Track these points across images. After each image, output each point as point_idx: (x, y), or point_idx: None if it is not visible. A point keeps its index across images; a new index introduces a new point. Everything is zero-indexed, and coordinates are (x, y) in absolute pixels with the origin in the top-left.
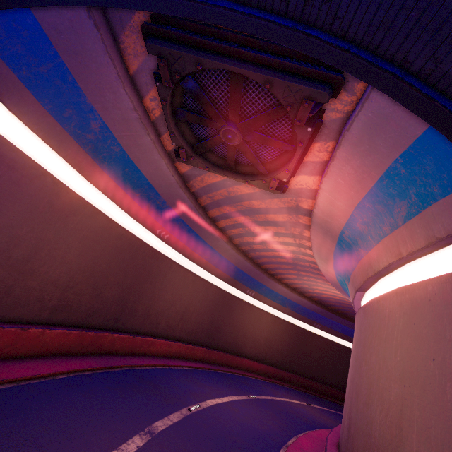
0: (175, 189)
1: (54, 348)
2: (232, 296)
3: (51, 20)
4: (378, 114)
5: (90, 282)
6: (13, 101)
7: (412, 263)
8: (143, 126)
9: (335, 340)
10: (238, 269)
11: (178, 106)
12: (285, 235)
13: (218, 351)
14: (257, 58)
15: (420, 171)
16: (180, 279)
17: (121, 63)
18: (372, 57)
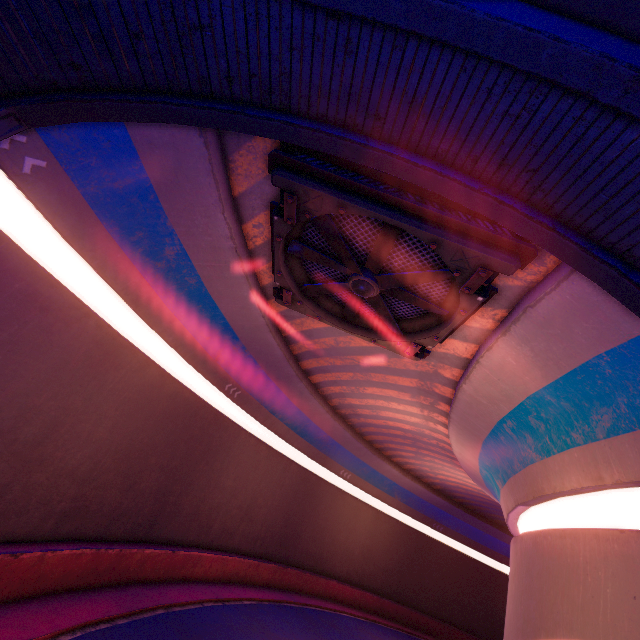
0: (262, 333)
1: (53, 582)
2: (319, 479)
3: (148, 133)
4: (580, 299)
5: (122, 467)
6: (68, 223)
7: (615, 492)
8: (237, 256)
9: (463, 550)
10: (331, 440)
11: (293, 241)
12: (409, 403)
13: (294, 568)
14: (423, 212)
15: (635, 378)
16: (248, 455)
17: (225, 183)
18: (584, 241)
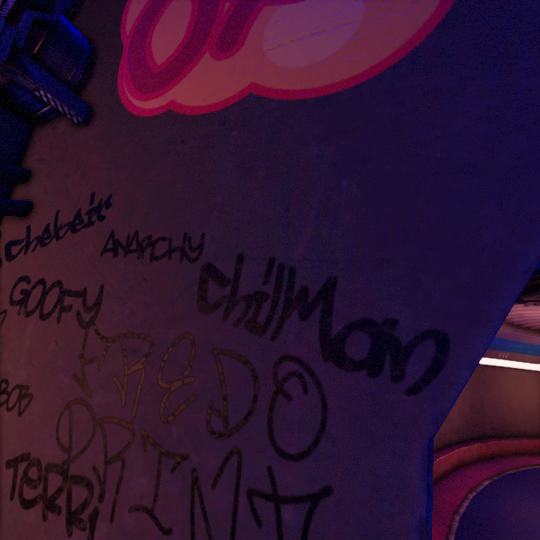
0: None
1: None
2: (483, 367)
3: None
4: None
5: None
6: None
7: None
8: None
9: None
10: None
11: None
12: None
13: (491, 440)
14: None
15: None
16: None
17: None
18: None
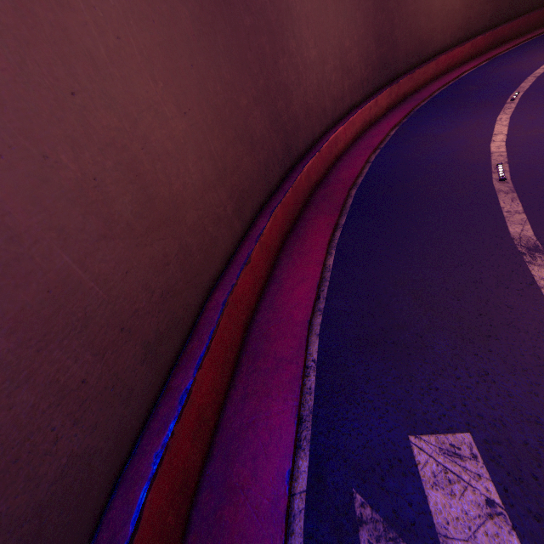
0: None
1: (277, 242)
2: None
3: None
4: None
5: (230, 136)
6: None
7: None
8: None
9: None
10: None
11: None
12: None
13: (403, 78)
14: None
15: None
16: None
17: None
18: None
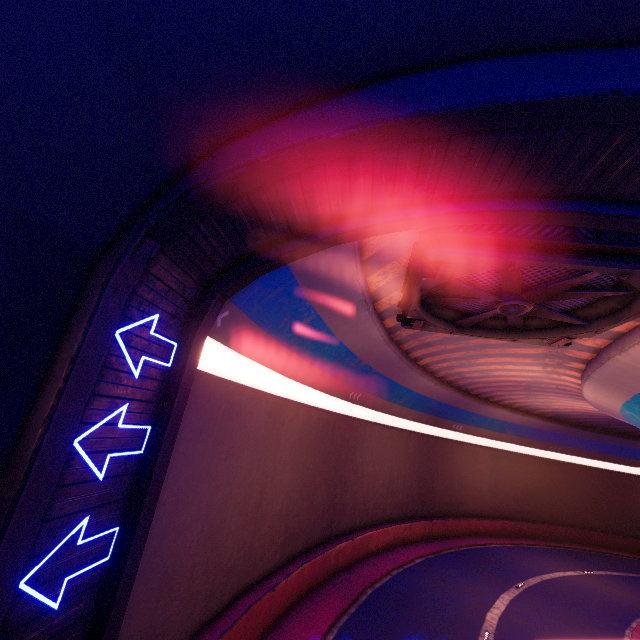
0: (379, 347)
1: (295, 595)
2: (436, 439)
3: None
4: None
5: (303, 494)
6: (242, 342)
7: None
8: (364, 304)
9: (585, 463)
10: (439, 403)
11: None
12: (529, 364)
13: (438, 519)
14: (608, 249)
15: None
16: (377, 441)
17: (359, 257)
18: None
